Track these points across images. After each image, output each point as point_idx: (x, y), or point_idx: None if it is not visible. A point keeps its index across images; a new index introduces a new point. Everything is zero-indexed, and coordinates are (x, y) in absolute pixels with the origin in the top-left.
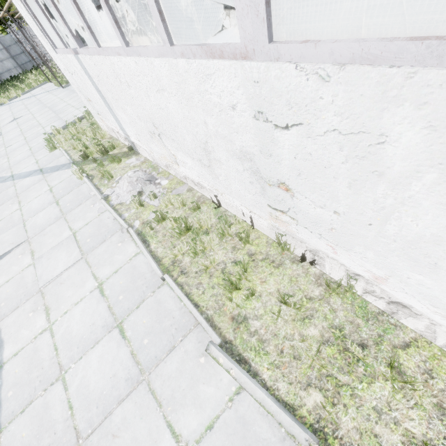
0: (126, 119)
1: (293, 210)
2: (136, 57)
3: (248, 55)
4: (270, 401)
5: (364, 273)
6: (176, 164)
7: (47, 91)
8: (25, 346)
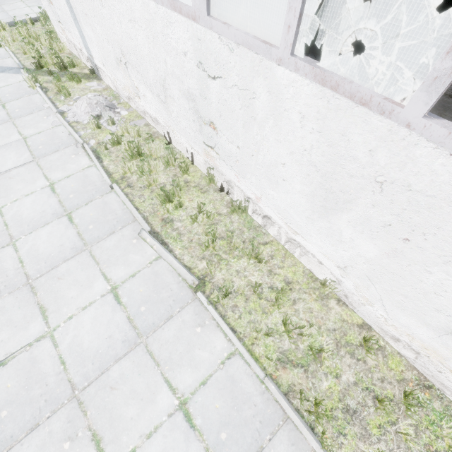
0: (93, 38)
1: (217, 146)
2: None
3: (196, 18)
4: (175, 262)
5: (252, 195)
6: (138, 96)
7: None
8: None
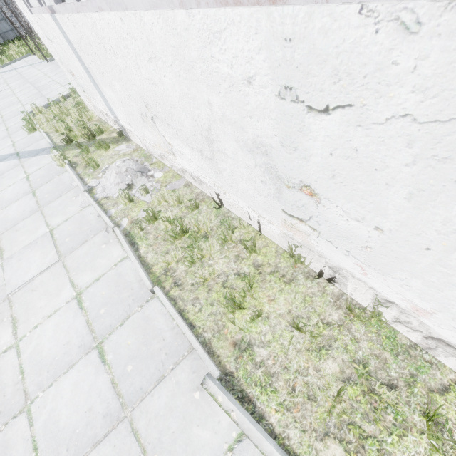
0: (114, 98)
1: (315, 219)
2: (122, 11)
3: None
4: None
5: (401, 302)
6: (172, 154)
7: (29, 64)
8: None
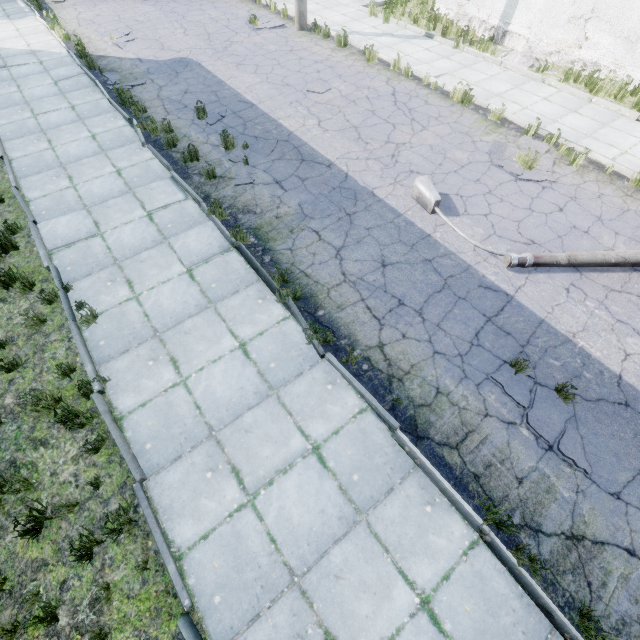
0: (539, 5)
1: None
2: None
3: None
4: None
5: None
6: (578, 47)
7: None
8: (516, 112)
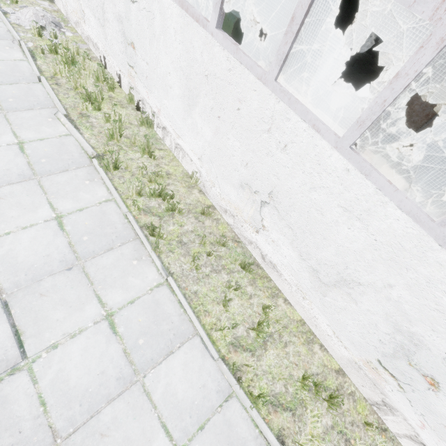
0: None
1: (136, 65)
2: None
3: None
4: (82, 138)
5: (156, 109)
6: (84, 21)
7: None
8: None
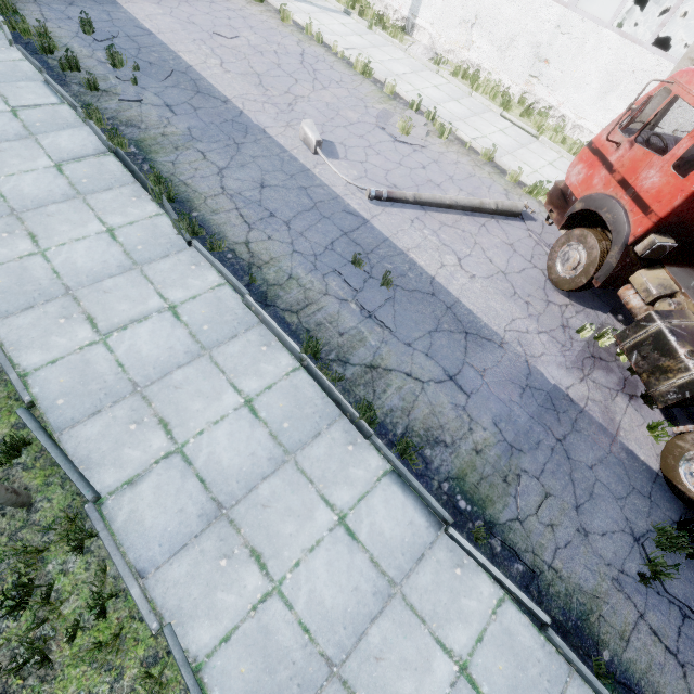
0: (438, 4)
1: (542, 75)
2: None
3: (567, 7)
4: (525, 126)
5: (556, 104)
6: (467, 49)
7: None
8: (409, 92)
